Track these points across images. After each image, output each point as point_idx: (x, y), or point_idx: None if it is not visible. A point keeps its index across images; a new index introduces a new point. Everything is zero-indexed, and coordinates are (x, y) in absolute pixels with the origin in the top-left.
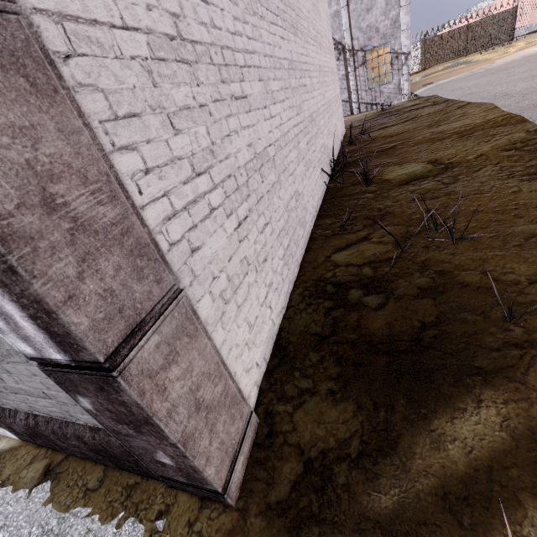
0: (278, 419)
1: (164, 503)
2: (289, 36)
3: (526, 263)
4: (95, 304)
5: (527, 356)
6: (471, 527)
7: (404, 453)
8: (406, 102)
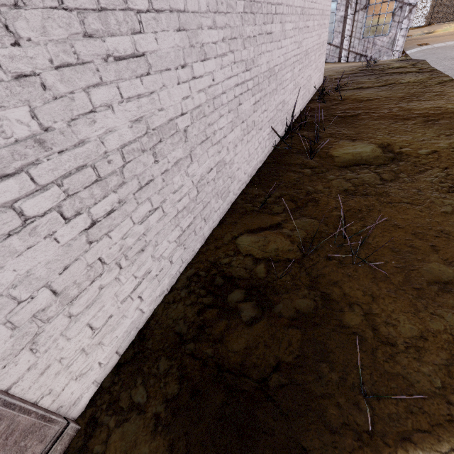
0: (97, 432)
1: None
2: None
3: (415, 317)
4: None
5: (358, 453)
6: None
7: None
8: (393, 62)
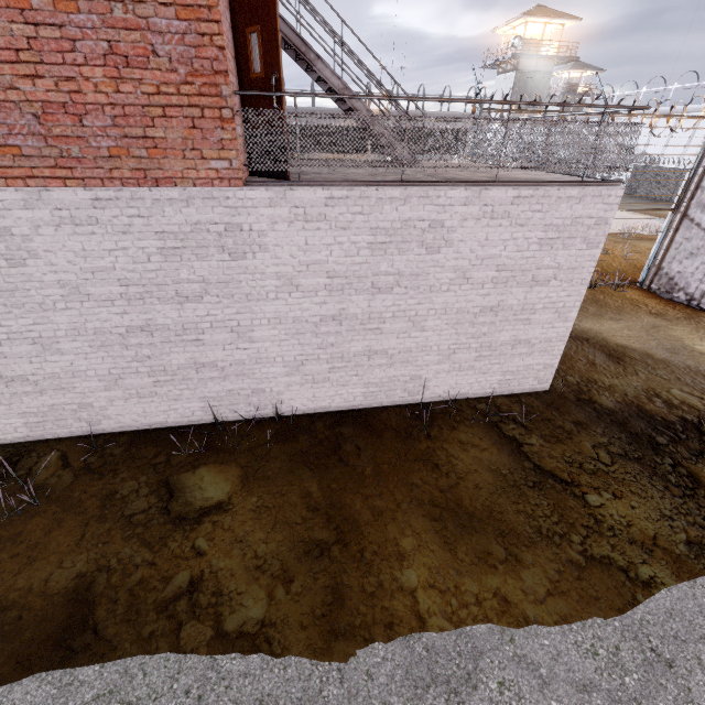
0: None
1: None
2: (157, 307)
3: None
4: None
5: None
6: None
7: None
8: None
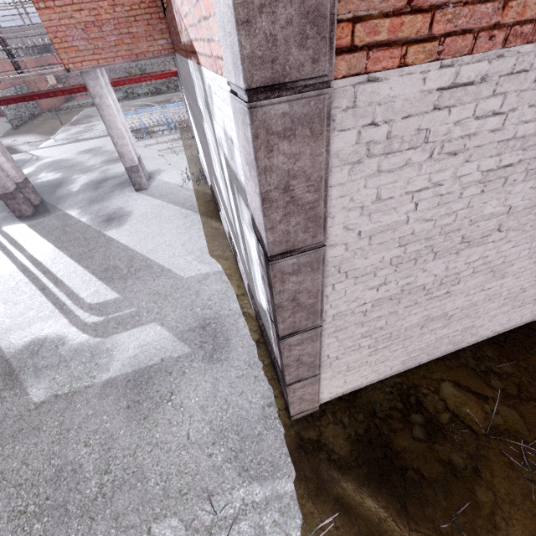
0: (325, 417)
1: (277, 394)
2: None
3: None
4: (293, 375)
5: (430, 532)
6: (336, 508)
7: (344, 478)
8: None
